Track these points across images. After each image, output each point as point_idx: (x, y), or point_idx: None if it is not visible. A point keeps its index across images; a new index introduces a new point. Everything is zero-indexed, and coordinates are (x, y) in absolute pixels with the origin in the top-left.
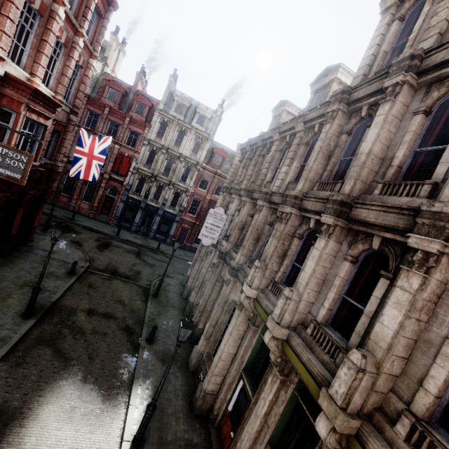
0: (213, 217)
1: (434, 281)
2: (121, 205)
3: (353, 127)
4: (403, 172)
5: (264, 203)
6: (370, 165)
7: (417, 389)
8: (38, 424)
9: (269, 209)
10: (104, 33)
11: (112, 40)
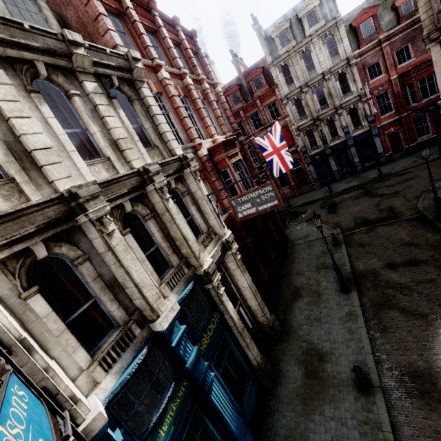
0: None
1: None
2: (310, 168)
3: None
4: None
5: None
6: None
7: None
8: None
9: None
10: (206, 61)
11: None
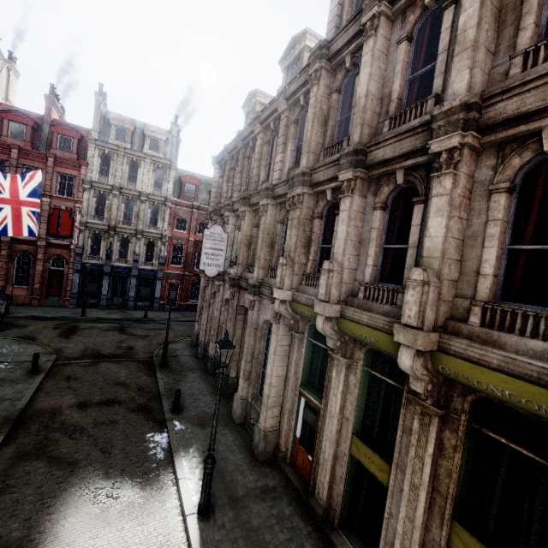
0: (211, 240)
1: (463, 175)
2: (75, 277)
3: (341, 83)
4: (404, 104)
5: (267, 200)
6: (371, 107)
7: (476, 280)
8: (61, 544)
9: (275, 207)
10: None
11: None
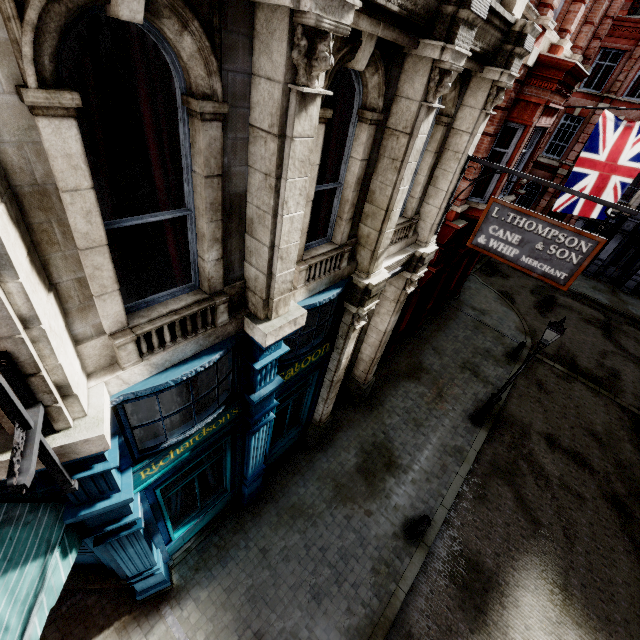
0: None
1: None
2: (577, 225)
3: None
4: None
5: None
6: None
7: None
8: (519, 617)
9: None
10: None
11: None
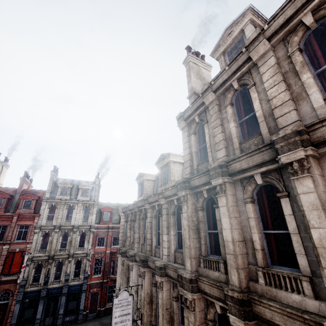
0: (119, 307)
1: None
2: (16, 307)
3: (202, 204)
4: (268, 253)
5: (162, 278)
6: (239, 251)
7: None
8: None
9: (169, 280)
10: None
11: None
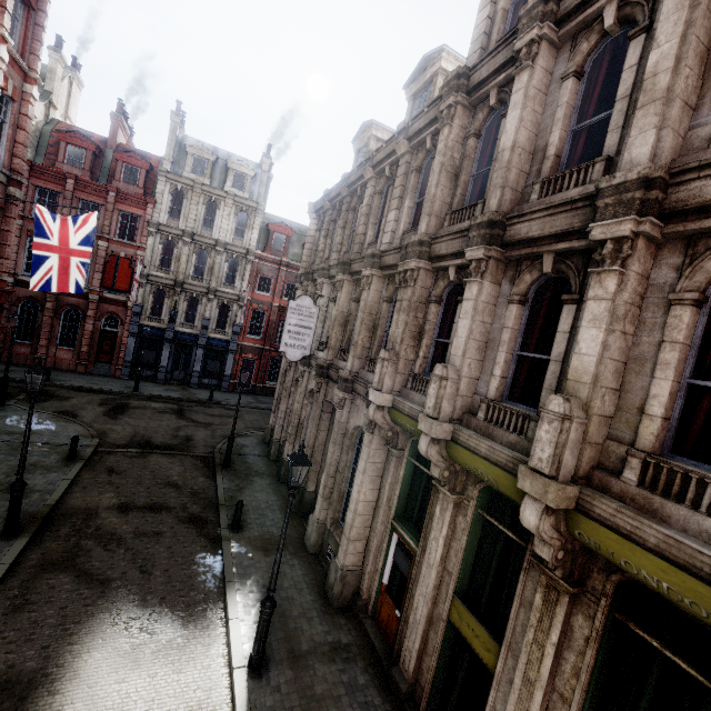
0: (297, 314)
1: (634, 276)
2: (130, 341)
3: (481, 125)
4: (564, 163)
5: (372, 271)
6: (518, 164)
7: (638, 421)
8: (81, 684)
9: (382, 279)
10: (41, 37)
11: (54, 61)
